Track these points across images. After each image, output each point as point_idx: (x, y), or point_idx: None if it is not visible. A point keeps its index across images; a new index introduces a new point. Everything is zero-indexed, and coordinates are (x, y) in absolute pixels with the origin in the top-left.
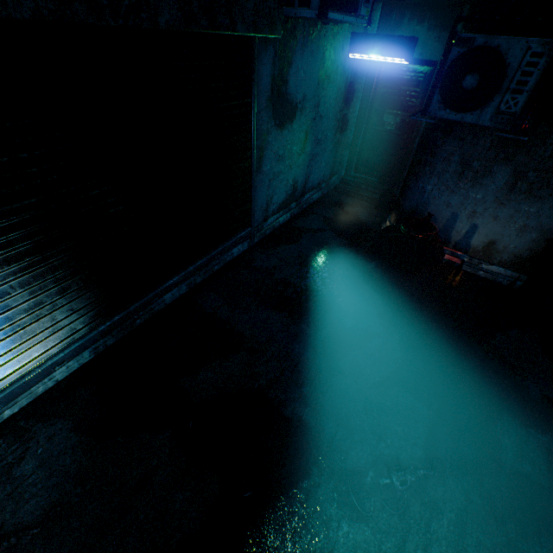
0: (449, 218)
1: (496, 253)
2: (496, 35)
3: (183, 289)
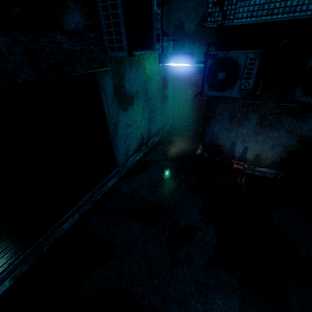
0: (231, 144)
1: (262, 161)
2: (228, 51)
3: (76, 217)
